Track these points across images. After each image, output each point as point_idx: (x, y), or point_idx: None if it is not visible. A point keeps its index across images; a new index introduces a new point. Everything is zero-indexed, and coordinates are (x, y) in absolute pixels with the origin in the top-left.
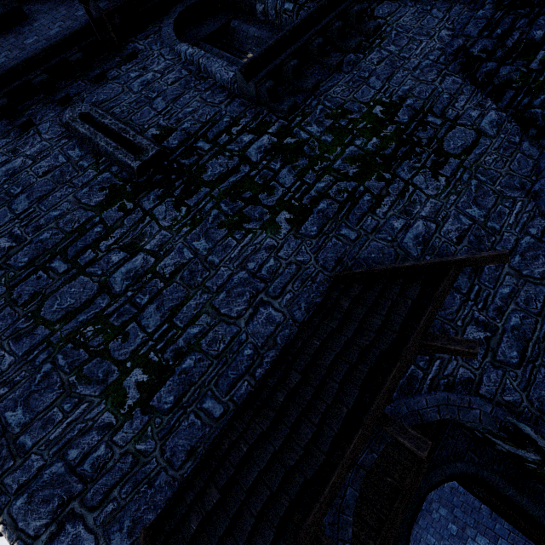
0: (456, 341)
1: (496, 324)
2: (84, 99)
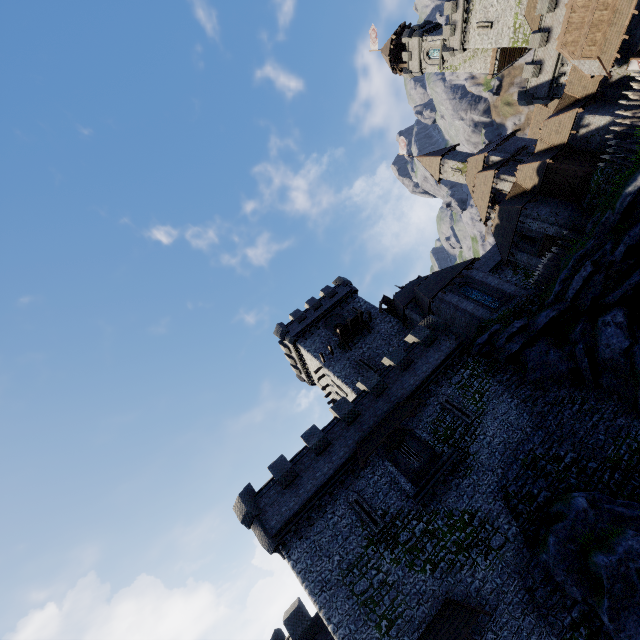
0: (473, 638)
1: (498, 633)
2: (353, 487)
